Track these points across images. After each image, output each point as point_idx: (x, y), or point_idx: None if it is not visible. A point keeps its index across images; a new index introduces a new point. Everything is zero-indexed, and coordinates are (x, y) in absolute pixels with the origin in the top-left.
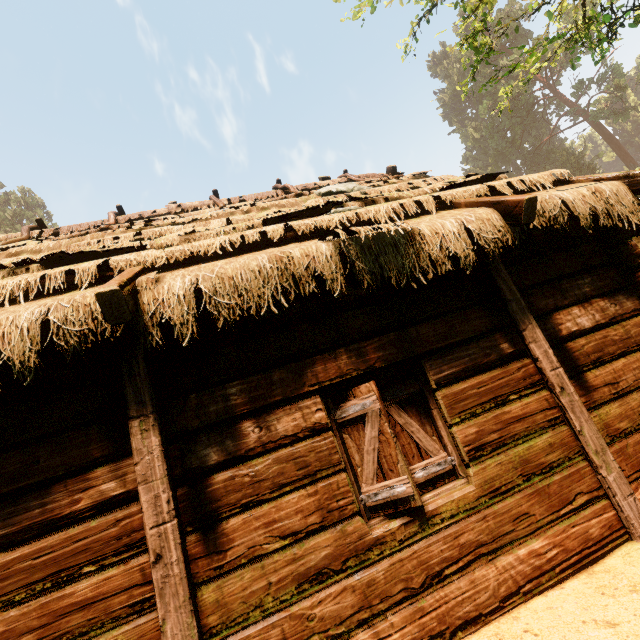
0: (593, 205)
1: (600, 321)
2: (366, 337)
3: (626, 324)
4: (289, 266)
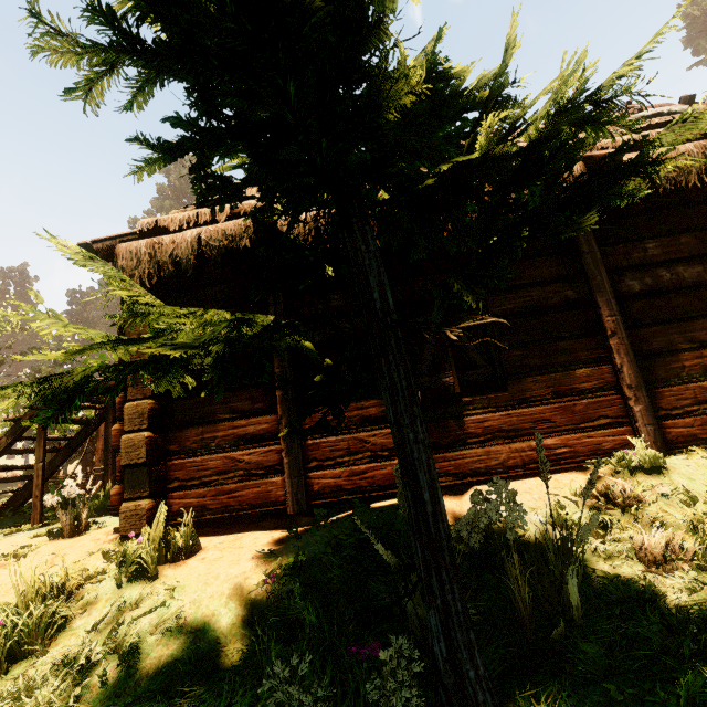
0: None
1: None
2: None
3: None
4: None
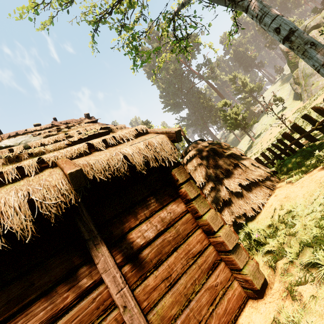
0: (146, 154)
1: (160, 229)
2: None
3: (177, 225)
4: None
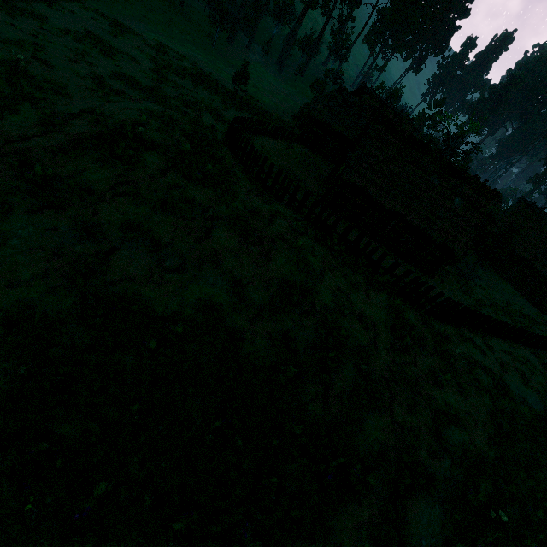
0: None
1: None
2: (540, 277)
3: None
4: (542, 268)
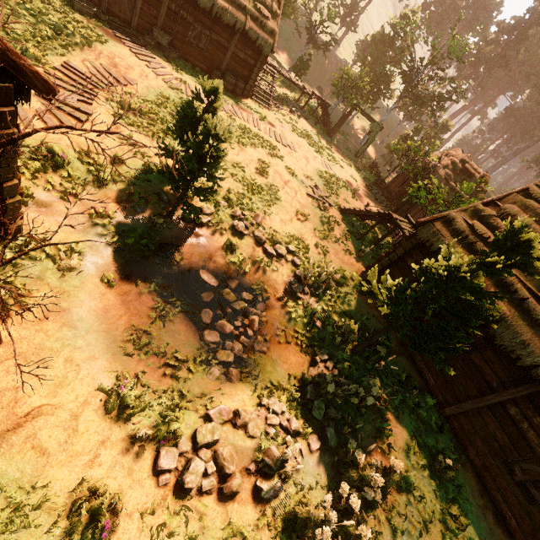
0: None
1: None
2: None
3: None
4: None
